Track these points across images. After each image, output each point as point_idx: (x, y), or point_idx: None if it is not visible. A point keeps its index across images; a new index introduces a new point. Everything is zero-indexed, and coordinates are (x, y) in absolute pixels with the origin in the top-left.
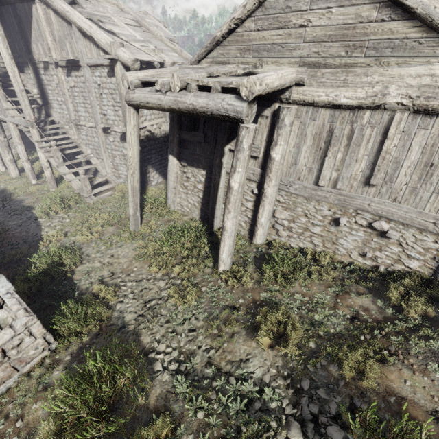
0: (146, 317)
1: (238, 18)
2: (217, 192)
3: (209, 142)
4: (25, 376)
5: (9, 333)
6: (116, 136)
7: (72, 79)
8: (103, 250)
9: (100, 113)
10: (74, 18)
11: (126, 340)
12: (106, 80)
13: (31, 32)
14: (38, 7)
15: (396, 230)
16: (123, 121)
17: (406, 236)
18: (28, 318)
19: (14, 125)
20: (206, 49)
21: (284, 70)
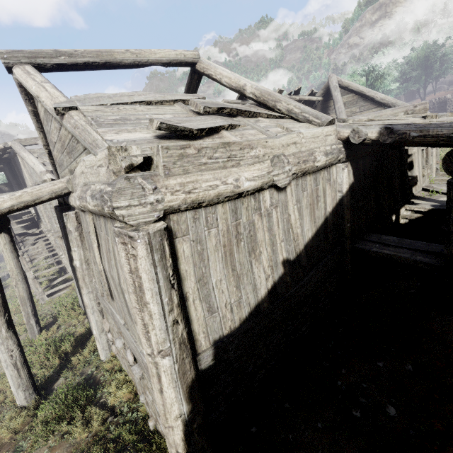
0: None
1: (43, 145)
2: (81, 296)
3: None
4: None
5: None
6: None
7: None
8: None
9: (55, 223)
10: (28, 161)
11: None
12: None
13: (23, 173)
14: (18, 158)
15: (140, 366)
16: None
17: (146, 377)
18: None
19: None
20: (53, 169)
21: (36, 186)
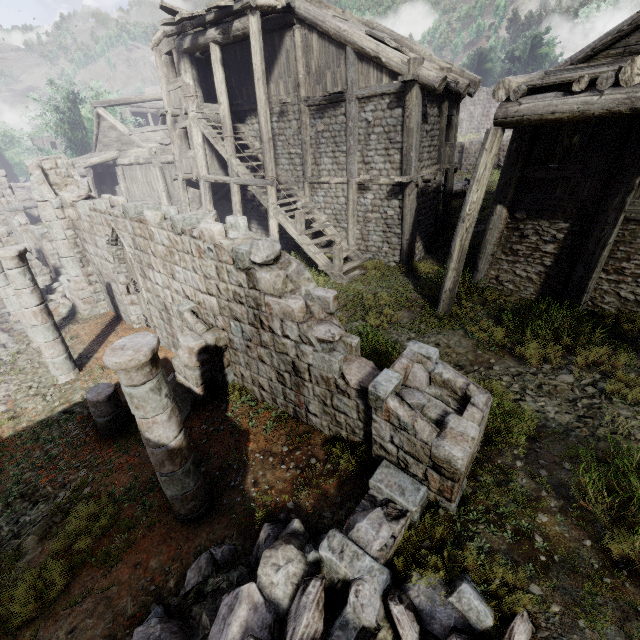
0: (596, 419)
1: None
2: (600, 251)
3: (591, 176)
4: (472, 481)
5: (477, 412)
6: (379, 192)
7: (322, 121)
8: (415, 337)
9: (359, 162)
10: (353, 38)
11: (594, 447)
12: (383, 114)
13: (273, 69)
14: (296, 34)
15: None
16: (398, 168)
17: None
18: (485, 396)
19: (238, 187)
20: (617, 34)
21: None
